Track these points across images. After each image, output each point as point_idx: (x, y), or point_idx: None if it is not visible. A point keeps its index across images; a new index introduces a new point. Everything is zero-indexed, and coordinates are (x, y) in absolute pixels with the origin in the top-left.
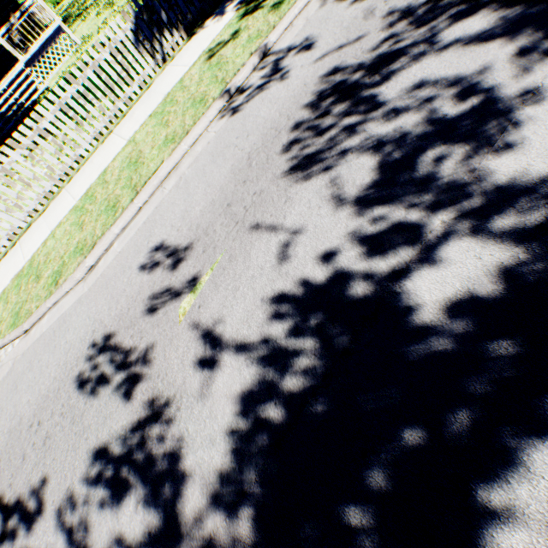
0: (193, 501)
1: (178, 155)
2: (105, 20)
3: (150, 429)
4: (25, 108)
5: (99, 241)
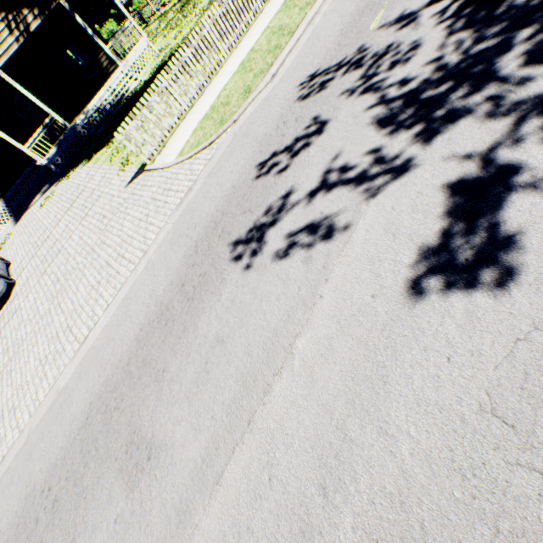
0: (435, 46)
1: (317, 7)
2: (177, 34)
3: (382, 61)
4: (126, 97)
5: (275, 61)
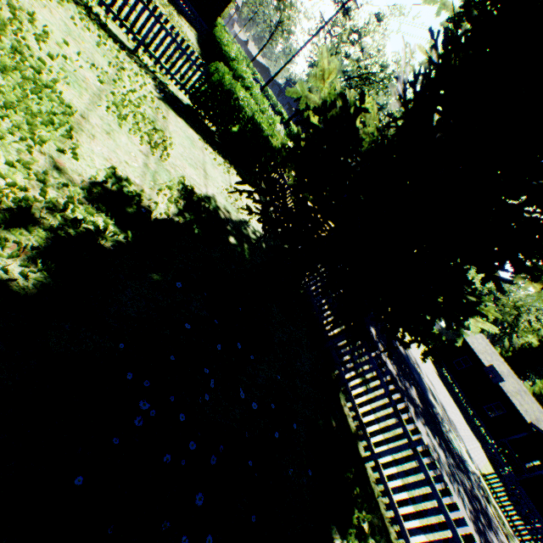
0: None
1: None
2: None
3: None
4: None
5: None
